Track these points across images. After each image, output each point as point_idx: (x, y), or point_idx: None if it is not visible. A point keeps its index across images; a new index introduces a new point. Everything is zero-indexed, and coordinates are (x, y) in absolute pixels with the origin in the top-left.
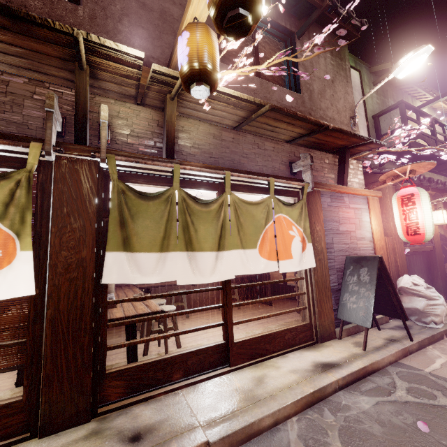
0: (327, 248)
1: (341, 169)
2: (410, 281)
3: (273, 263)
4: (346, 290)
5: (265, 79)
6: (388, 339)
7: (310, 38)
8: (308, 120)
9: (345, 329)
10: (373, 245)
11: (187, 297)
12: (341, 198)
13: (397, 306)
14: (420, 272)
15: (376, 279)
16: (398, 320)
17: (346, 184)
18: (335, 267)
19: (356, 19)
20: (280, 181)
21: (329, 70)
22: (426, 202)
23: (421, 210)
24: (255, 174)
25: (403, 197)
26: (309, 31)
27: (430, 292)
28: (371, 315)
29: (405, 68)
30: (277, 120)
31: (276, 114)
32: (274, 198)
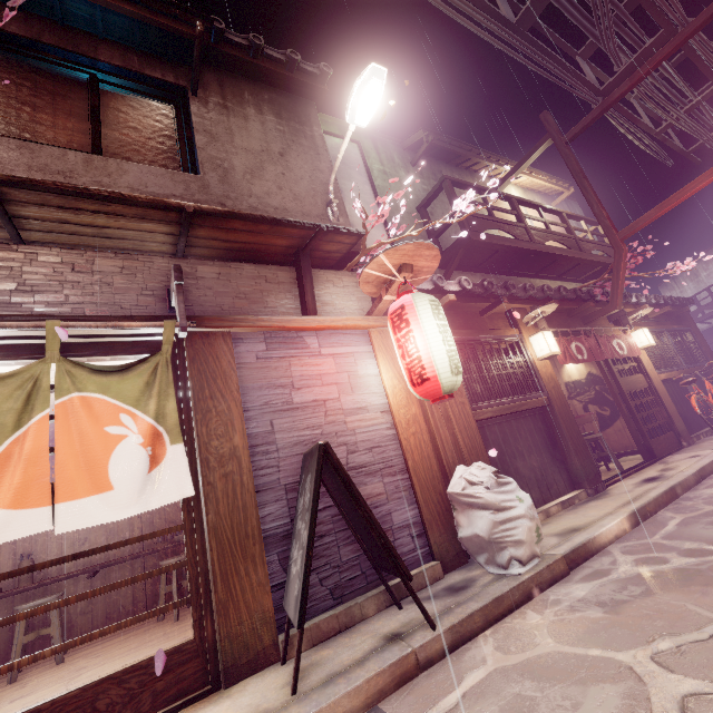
0: (255, 446)
1: (301, 288)
2: (463, 478)
3: (34, 514)
4: (294, 533)
5: (129, 161)
6: (391, 634)
7: (225, 94)
8: (131, 200)
9: (304, 629)
10: (391, 418)
11: (102, 602)
12: (296, 340)
13: (383, 549)
14: (532, 450)
15: (312, 496)
16: (465, 569)
17: (313, 313)
18: (281, 482)
19: (309, 65)
20: (83, 324)
21: (273, 139)
22: (428, 315)
23: (422, 333)
24: (12, 320)
25: (392, 315)
26: (224, 85)
27: (497, 493)
28: (301, 591)
29: (357, 106)
30: (72, 210)
31: (44, 197)
32: (61, 362)
